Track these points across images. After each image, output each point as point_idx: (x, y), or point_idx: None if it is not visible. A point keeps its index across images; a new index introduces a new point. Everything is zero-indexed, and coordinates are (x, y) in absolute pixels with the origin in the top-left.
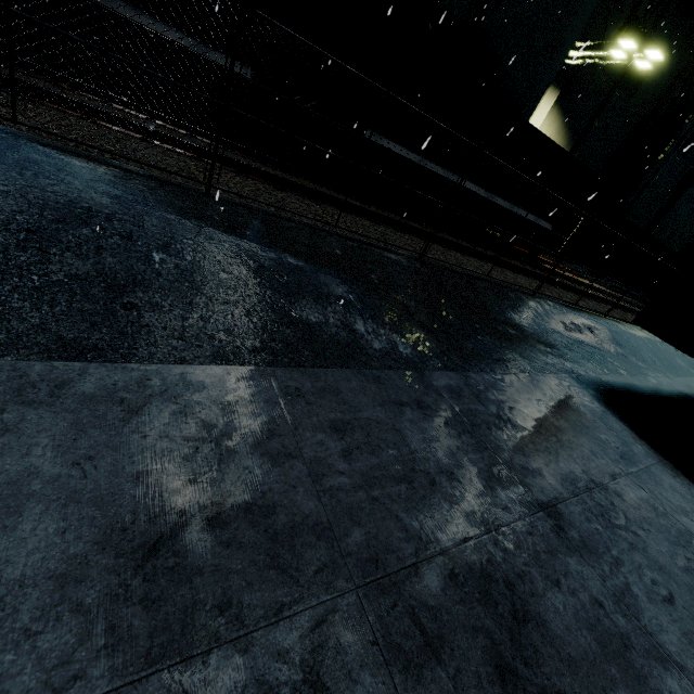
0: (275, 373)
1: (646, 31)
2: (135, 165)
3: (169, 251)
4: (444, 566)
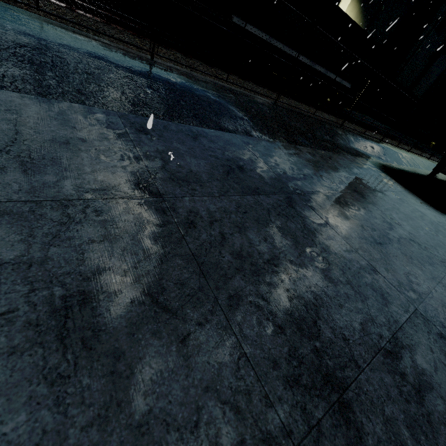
0: (236, 136)
1: None
2: (108, 40)
3: (153, 88)
4: (323, 196)
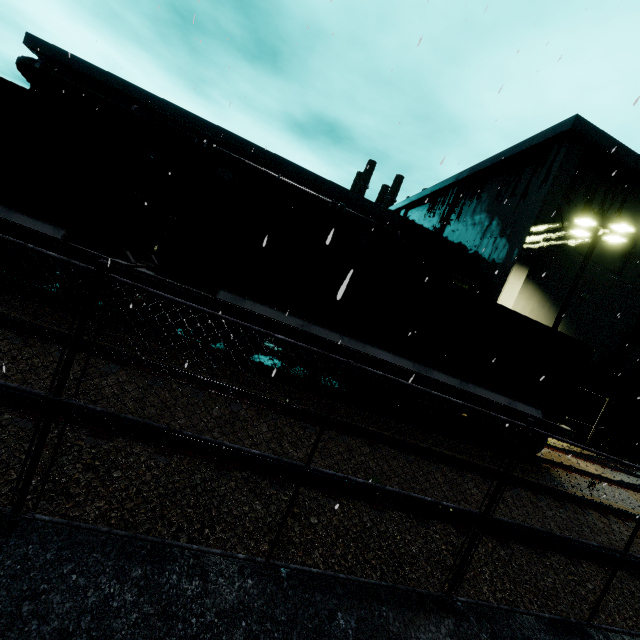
0: None
1: (610, 219)
2: None
3: None
4: None
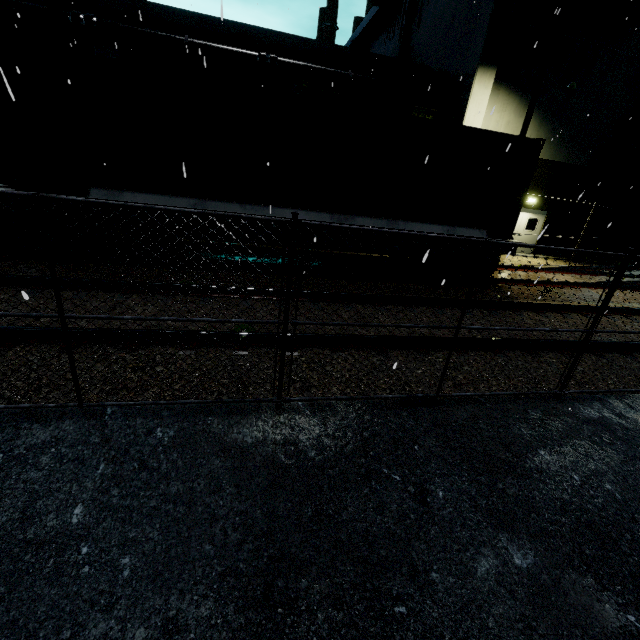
0: None
1: None
2: None
3: None
4: None
